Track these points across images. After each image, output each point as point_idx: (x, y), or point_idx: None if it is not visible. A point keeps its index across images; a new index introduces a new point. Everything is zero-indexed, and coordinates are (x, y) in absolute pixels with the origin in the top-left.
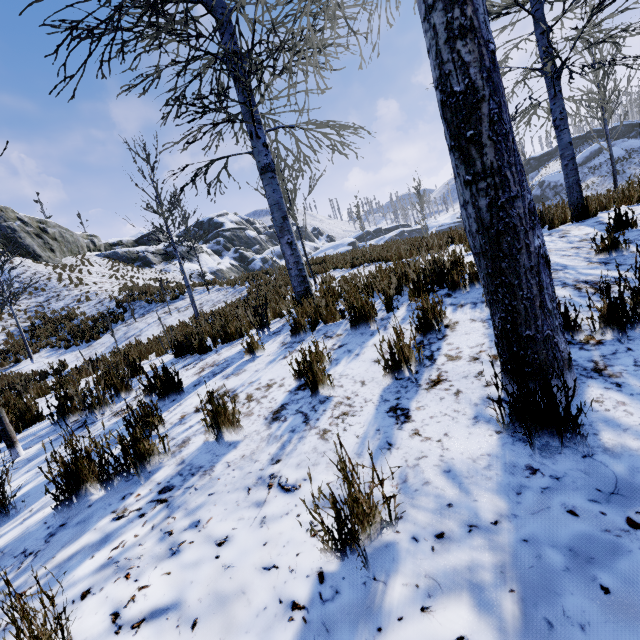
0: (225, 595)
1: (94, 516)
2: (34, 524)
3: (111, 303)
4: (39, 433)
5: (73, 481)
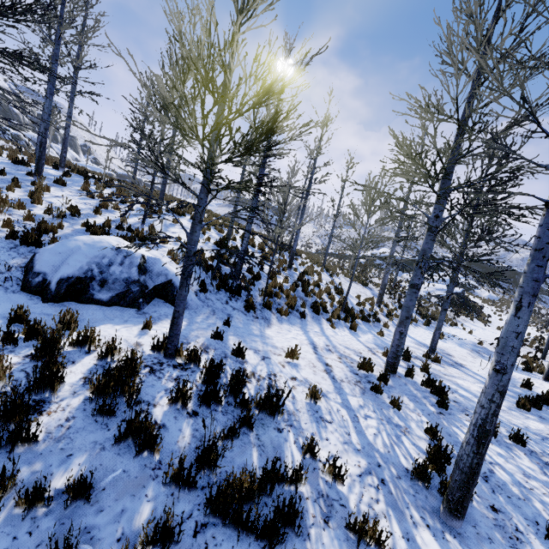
0: None
1: None
2: None
3: None
4: None
5: None
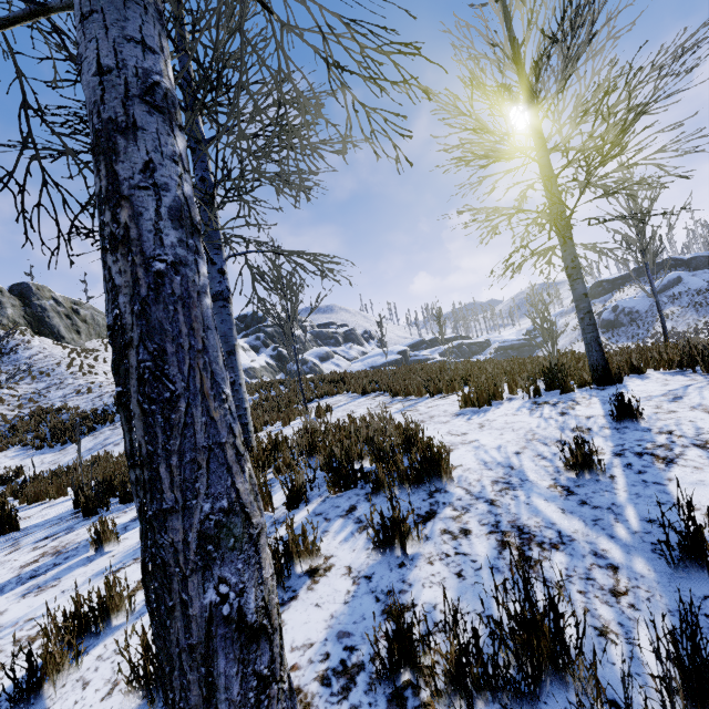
0: None
1: None
2: None
3: (110, 398)
4: None
5: None
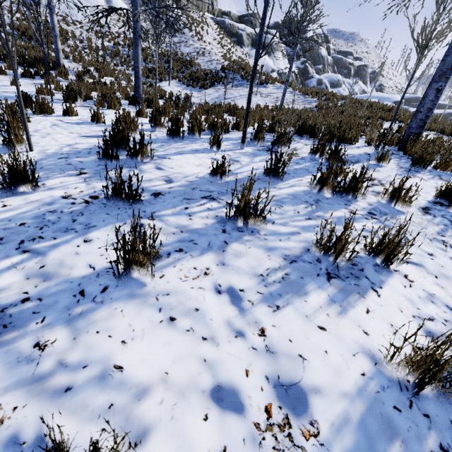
0: (447, 275)
1: (335, 205)
2: (299, 191)
3: (217, 65)
4: (238, 141)
5: (324, 183)
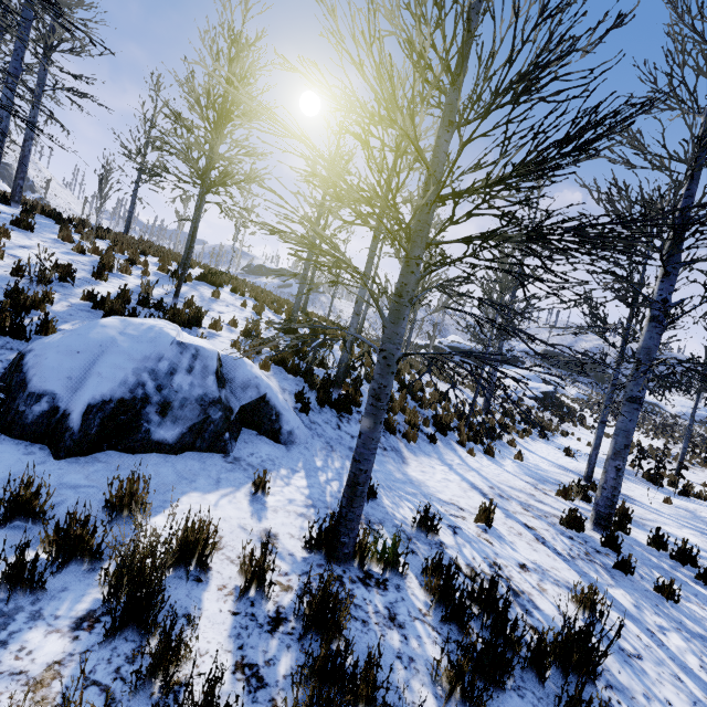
0: None
1: None
2: None
3: None
4: None
5: None
